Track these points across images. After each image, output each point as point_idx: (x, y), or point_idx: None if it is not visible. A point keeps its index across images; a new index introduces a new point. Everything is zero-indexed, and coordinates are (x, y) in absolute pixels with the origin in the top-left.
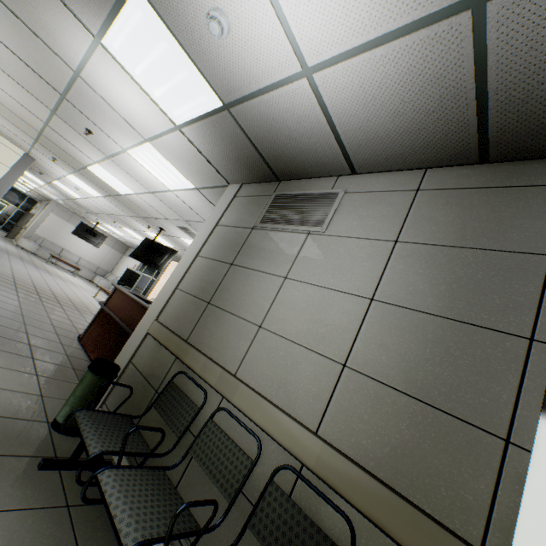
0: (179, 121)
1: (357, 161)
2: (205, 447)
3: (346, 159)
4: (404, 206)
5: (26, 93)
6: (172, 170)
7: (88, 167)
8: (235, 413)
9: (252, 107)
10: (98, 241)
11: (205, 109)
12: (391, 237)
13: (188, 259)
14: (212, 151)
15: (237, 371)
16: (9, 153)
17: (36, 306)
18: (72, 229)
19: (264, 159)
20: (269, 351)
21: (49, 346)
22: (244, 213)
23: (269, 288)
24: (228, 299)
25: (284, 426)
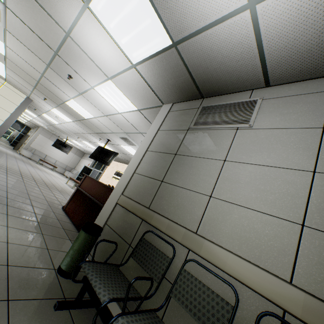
0: (136, 61)
1: (273, 76)
2: (183, 292)
3: (264, 75)
4: (322, 102)
5: (31, 54)
6: (123, 98)
7: (66, 102)
8: (202, 263)
9: (195, 42)
10: (67, 149)
11: (157, 48)
12: (317, 125)
13: (140, 153)
14: (155, 81)
15: (197, 230)
16: (18, 97)
17: (35, 188)
18: (51, 143)
19: (195, 82)
20: (223, 215)
21: (46, 214)
22: (178, 121)
23: (211, 169)
24: (177, 177)
25: (258, 277)
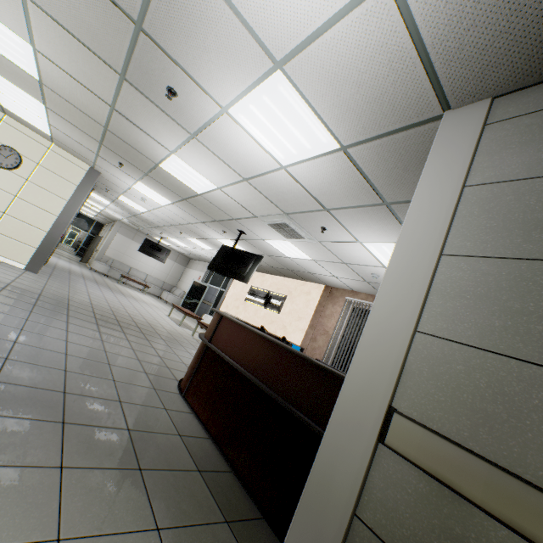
0: None
1: None
2: None
3: None
4: None
5: (85, 54)
6: (307, 120)
7: (160, 164)
8: None
9: None
10: (163, 255)
11: None
12: None
13: (414, 265)
14: (461, 17)
15: None
16: (75, 170)
17: (120, 344)
18: (137, 246)
19: None
20: None
21: (152, 423)
22: None
23: None
24: None
25: None
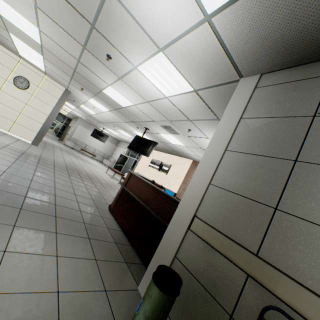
0: (214, 6)
1: None
2: None
3: None
4: None
5: (65, 35)
6: (176, 76)
7: (103, 90)
8: None
9: None
10: (104, 139)
11: None
12: None
13: (214, 154)
14: (241, 38)
15: None
16: (57, 90)
17: (80, 185)
18: (89, 133)
19: None
20: None
21: (95, 221)
22: (283, 101)
23: None
24: (317, 208)
25: None
